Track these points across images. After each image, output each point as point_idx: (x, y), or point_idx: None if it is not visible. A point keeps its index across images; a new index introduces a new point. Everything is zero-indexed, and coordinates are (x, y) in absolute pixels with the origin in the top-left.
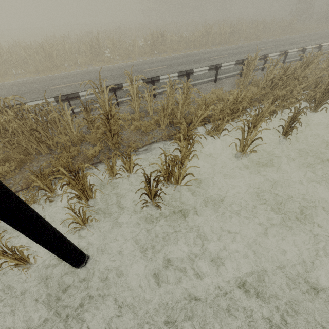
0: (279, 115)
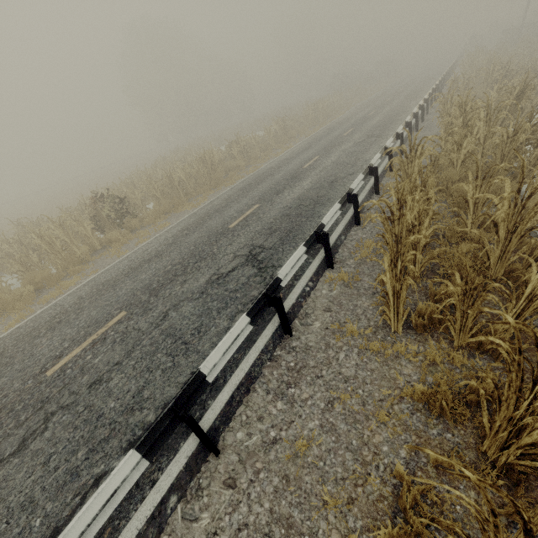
0: None
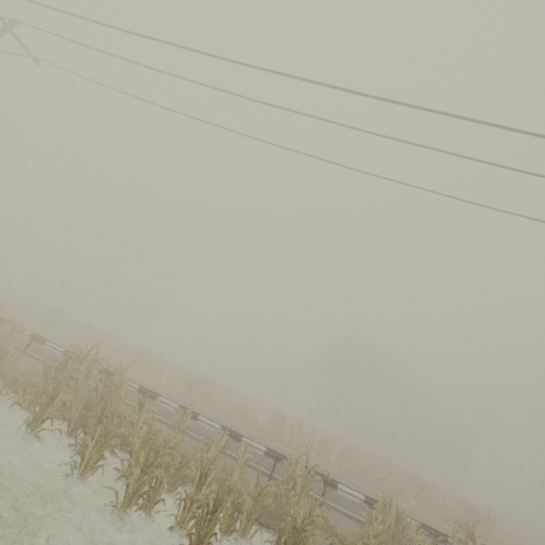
0: (10, 412)
